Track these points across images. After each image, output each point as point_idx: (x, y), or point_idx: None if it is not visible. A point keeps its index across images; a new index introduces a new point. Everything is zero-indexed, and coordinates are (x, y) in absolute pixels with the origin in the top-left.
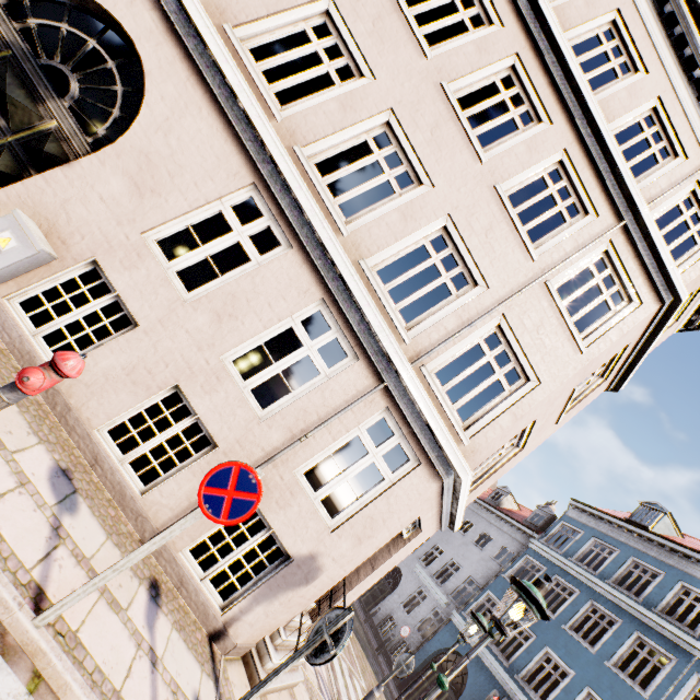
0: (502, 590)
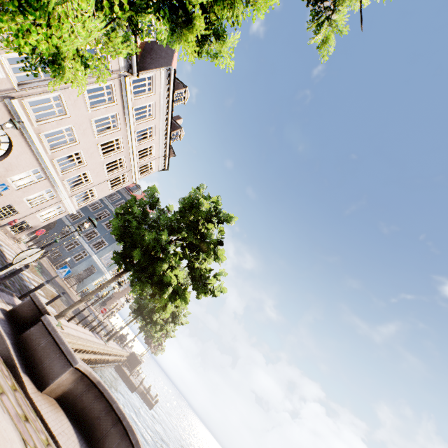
0: None
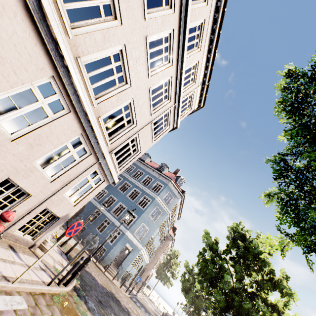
0: None
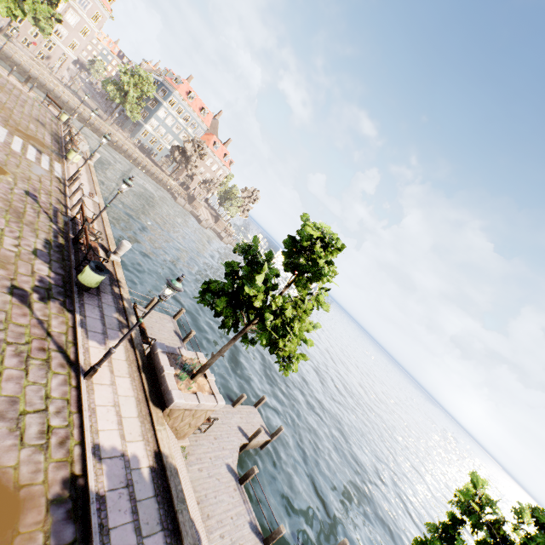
0: None
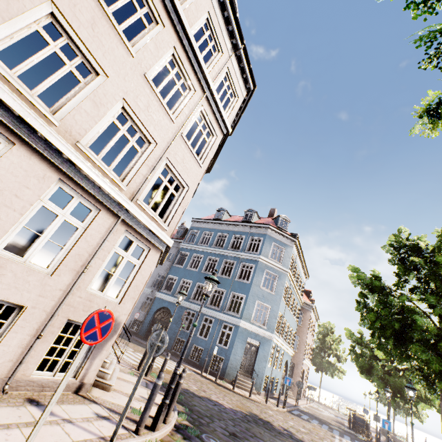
0: (175, 271)
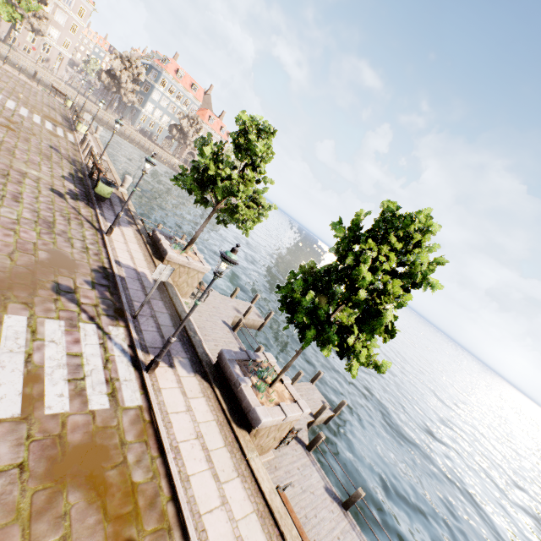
0: None
